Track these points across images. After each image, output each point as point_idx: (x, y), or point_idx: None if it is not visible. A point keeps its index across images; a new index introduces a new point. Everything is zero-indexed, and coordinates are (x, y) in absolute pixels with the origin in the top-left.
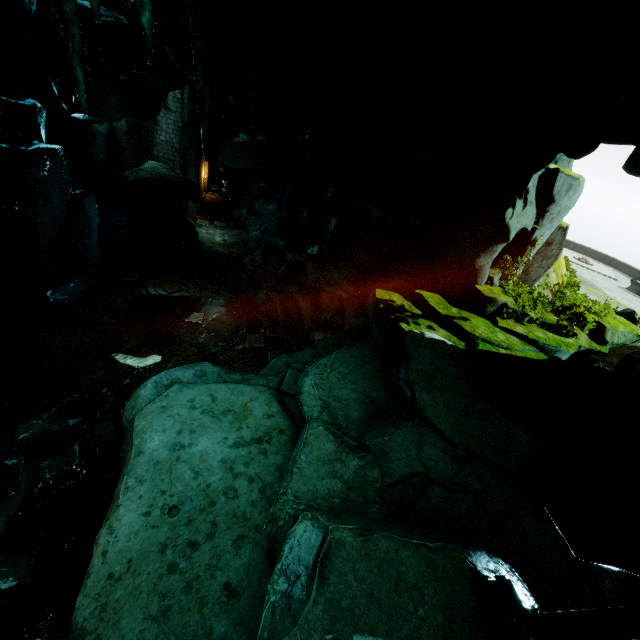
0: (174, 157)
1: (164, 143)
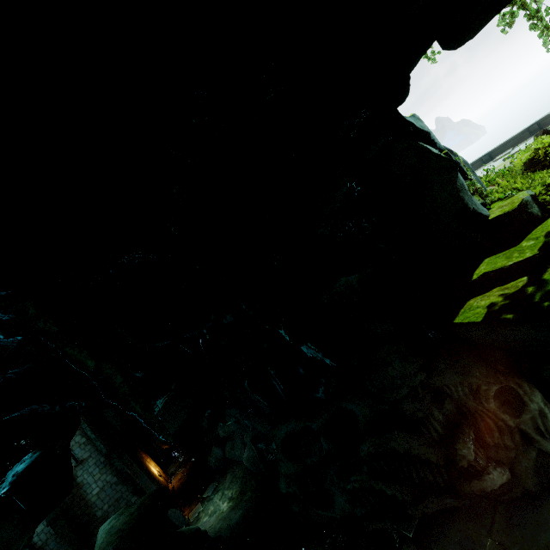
0: (119, 492)
1: (100, 493)
